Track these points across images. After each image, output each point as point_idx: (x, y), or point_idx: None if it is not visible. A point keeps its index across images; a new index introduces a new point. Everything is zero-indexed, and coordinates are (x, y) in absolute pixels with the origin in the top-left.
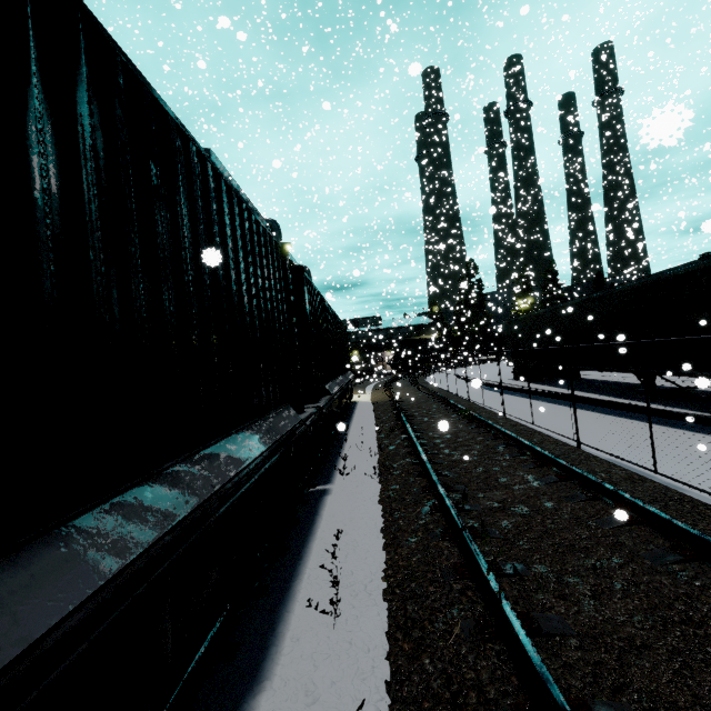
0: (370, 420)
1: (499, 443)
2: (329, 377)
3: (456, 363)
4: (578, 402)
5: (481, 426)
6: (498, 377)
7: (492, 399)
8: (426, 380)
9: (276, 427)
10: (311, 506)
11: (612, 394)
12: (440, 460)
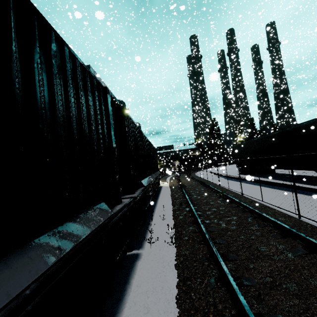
0: (168, 197)
1: (247, 215)
2: (144, 175)
3: (208, 166)
4: (280, 186)
5: (232, 202)
6: (231, 172)
7: (232, 184)
8: (195, 174)
9: (75, 232)
10: (125, 272)
11: (300, 182)
12: (213, 228)
